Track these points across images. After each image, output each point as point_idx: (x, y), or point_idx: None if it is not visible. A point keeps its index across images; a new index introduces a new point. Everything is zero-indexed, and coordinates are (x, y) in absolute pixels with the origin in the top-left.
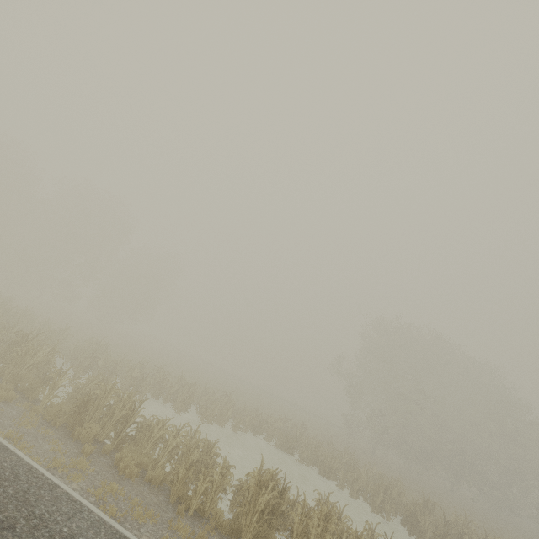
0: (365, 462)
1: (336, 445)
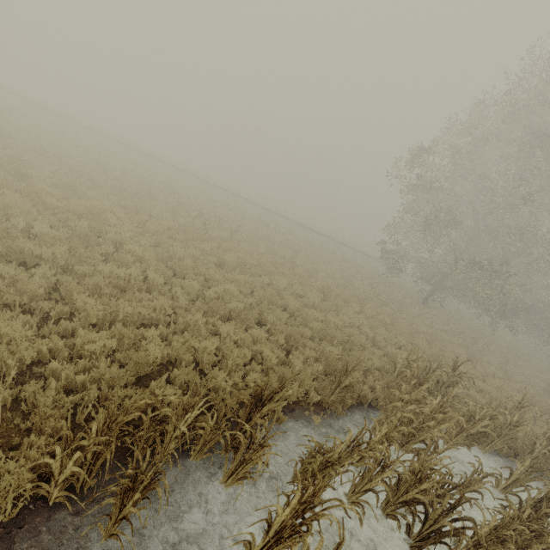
0: (475, 357)
1: (419, 326)
